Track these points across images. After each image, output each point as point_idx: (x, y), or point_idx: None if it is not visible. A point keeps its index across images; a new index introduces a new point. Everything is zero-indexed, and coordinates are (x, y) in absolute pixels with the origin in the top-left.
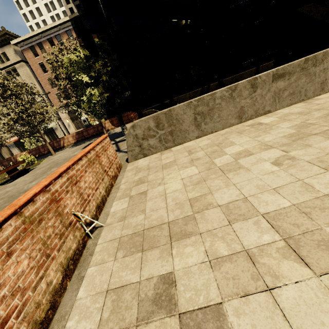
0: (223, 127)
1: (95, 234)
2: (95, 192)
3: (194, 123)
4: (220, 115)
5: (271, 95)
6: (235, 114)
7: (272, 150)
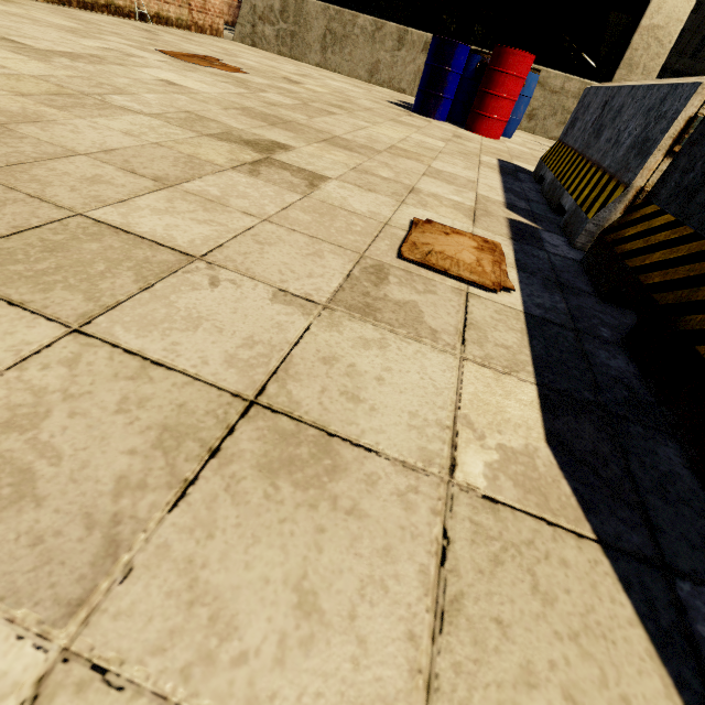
0: (350, 73)
1: (142, 23)
2: (164, 3)
3: (322, 42)
4: (353, 53)
5: (414, 70)
6: (368, 65)
7: (317, 74)
